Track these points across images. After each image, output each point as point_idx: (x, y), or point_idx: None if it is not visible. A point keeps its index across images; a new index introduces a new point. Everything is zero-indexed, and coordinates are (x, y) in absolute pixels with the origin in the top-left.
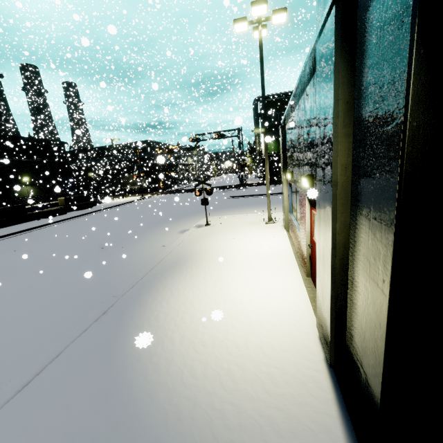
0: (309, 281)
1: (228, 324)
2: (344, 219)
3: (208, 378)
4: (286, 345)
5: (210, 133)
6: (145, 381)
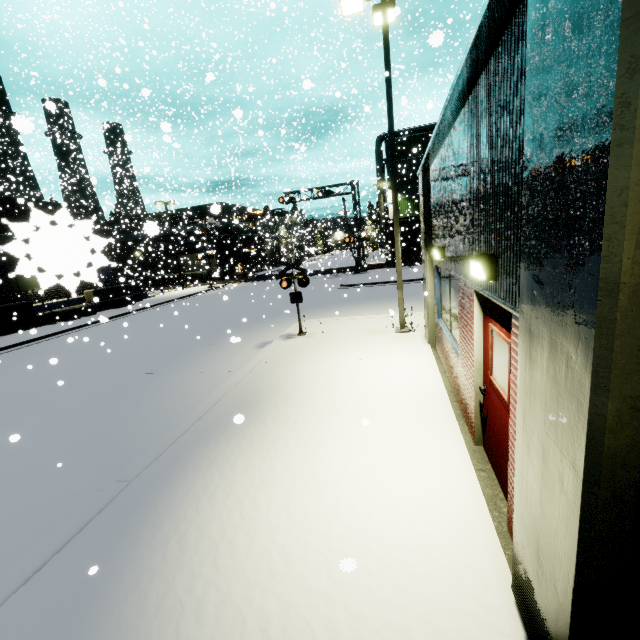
0: (481, 455)
1: (319, 567)
2: (633, 390)
3: None
4: None
5: (311, 189)
6: None
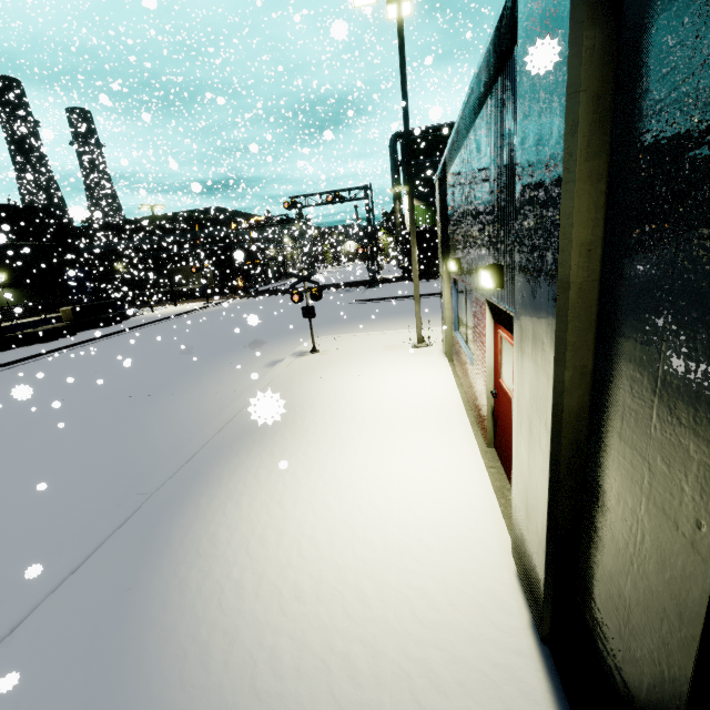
0: (492, 455)
1: (346, 549)
2: (581, 361)
3: (305, 676)
4: (457, 594)
5: (319, 194)
6: (178, 686)
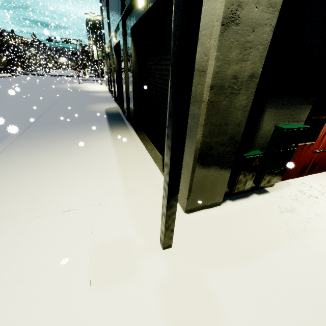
0: None
1: (95, 89)
2: (108, 71)
3: (94, 91)
4: (104, 90)
5: (61, 38)
6: (86, 90)
